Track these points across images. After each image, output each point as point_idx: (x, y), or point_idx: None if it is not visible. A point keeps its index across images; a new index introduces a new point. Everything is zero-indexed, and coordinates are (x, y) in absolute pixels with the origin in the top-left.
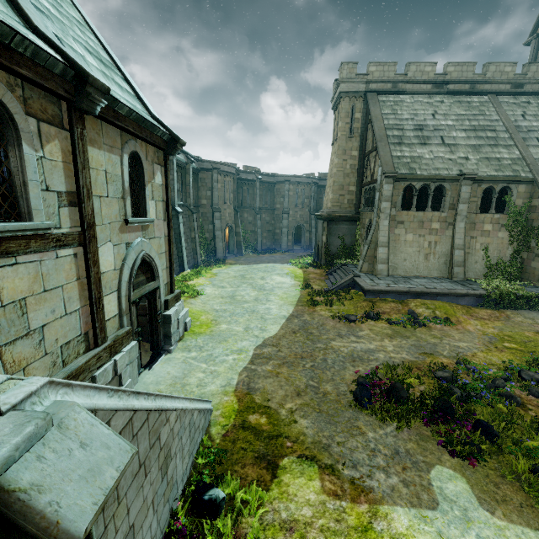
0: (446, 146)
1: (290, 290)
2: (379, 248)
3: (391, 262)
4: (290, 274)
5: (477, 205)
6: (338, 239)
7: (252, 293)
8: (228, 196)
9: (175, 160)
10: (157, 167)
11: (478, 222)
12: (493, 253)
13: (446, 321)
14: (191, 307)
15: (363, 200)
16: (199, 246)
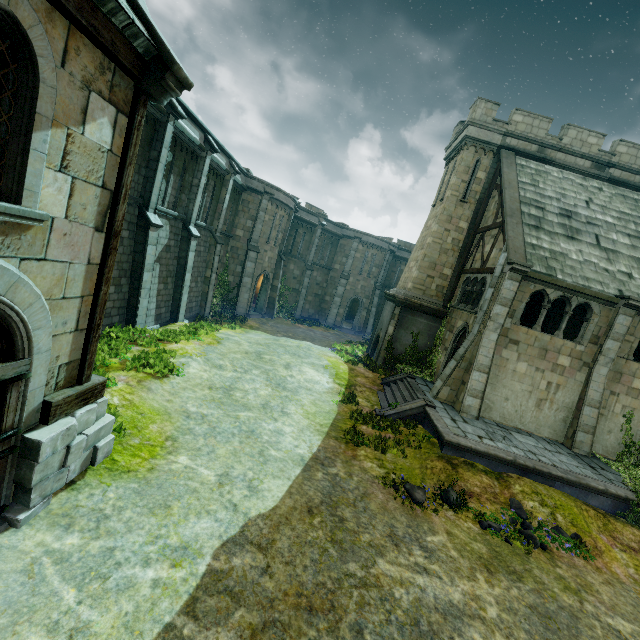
0: (602, 249)
1: (324, 398)
2: (474, 372)
3: (485, 396)
4: (330, 370)
5: (631, 348)
6: (410, 336)
7: (262, 390)
8: (275, 235)
9: (209, 159)
10: (105, 105)
11: (627, 373)
12: (638, 424)
13: (578, 544)
14: (144, 399)
15: (459, 292)
16: (213, 290)
